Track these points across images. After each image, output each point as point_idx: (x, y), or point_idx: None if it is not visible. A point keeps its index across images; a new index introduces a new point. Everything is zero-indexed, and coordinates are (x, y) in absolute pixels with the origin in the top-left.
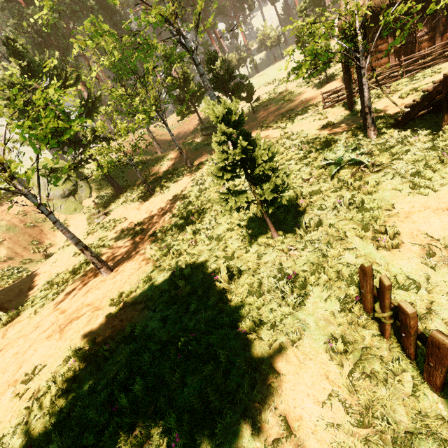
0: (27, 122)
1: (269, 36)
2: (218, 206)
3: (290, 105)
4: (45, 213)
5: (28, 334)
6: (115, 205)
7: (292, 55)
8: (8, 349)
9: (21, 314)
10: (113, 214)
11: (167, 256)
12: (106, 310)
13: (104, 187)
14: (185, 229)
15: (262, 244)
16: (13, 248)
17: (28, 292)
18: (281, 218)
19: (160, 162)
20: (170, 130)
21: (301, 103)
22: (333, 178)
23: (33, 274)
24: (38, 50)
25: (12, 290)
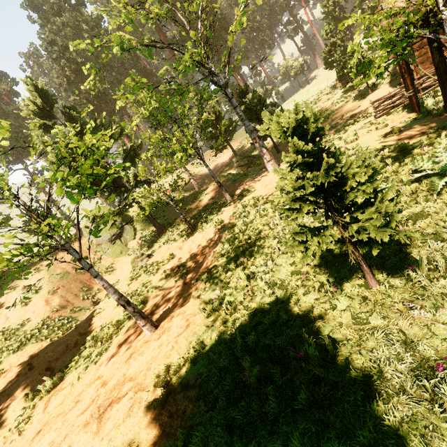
0: (60, 172)
1: (291, 67)
2: (273, 242)
3: (330, 122)
4: (86, 267)
5: (67, 412)
6: (158, 245)
7: (318, 79)
8: (45, 432)
9: (64, 378)
10: (155, 256)
11: (219, 311)
12: (151, 393)
13: (147, 228)
14: (235, 273)
15: (354, 297)
16: (65, 296)
17: (74, 348)
18: (373, 256)
19: (198, 197)
20: (207, 165)
21: (343, 119)
22: (440, 195)
23: (80, 326)
24: (92, 116)
25: (60, 346)
